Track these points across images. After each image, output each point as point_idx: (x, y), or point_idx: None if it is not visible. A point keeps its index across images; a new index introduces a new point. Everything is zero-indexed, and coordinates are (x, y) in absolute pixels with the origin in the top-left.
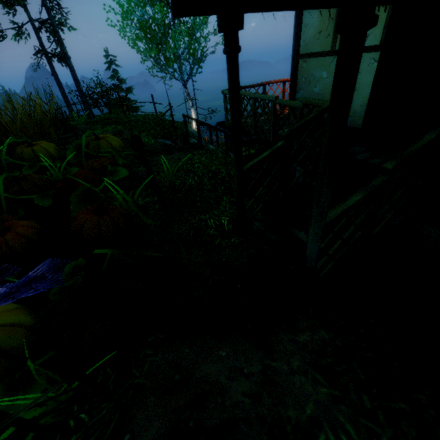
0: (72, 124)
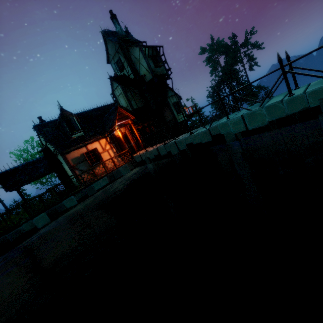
0: None
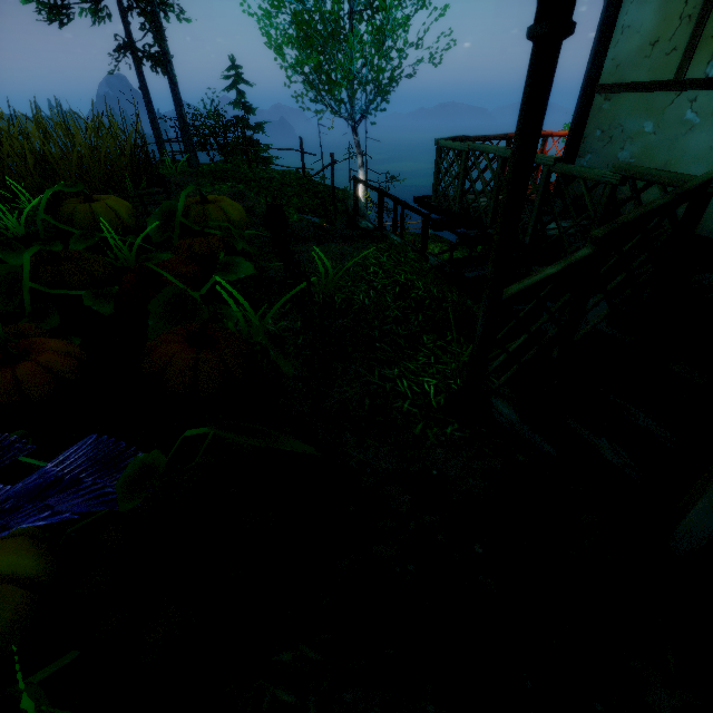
0: (162, 173)
